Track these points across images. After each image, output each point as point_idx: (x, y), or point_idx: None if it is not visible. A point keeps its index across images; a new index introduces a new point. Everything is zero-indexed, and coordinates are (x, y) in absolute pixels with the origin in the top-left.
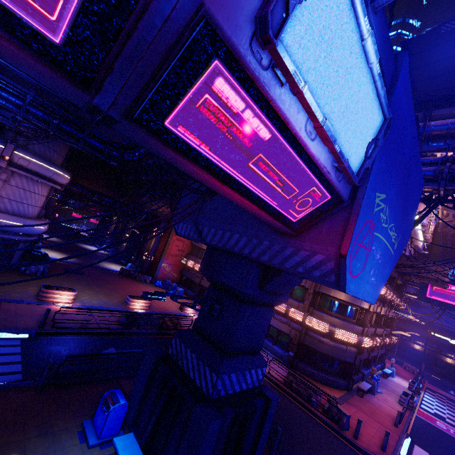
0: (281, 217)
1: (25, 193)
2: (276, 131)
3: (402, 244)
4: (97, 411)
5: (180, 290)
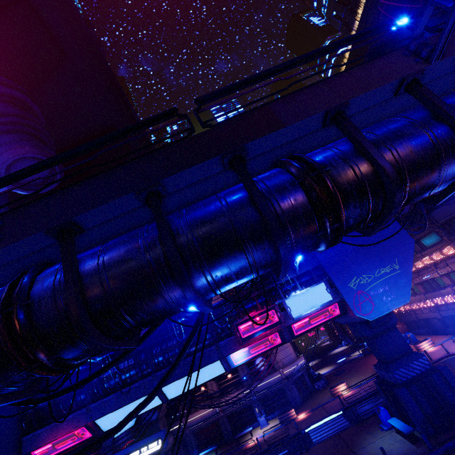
0: (334, 317)
1: (284, 351)
2: (307, 317)
3: (406, 255)
4: (379, 418)
5: (409, 335)
